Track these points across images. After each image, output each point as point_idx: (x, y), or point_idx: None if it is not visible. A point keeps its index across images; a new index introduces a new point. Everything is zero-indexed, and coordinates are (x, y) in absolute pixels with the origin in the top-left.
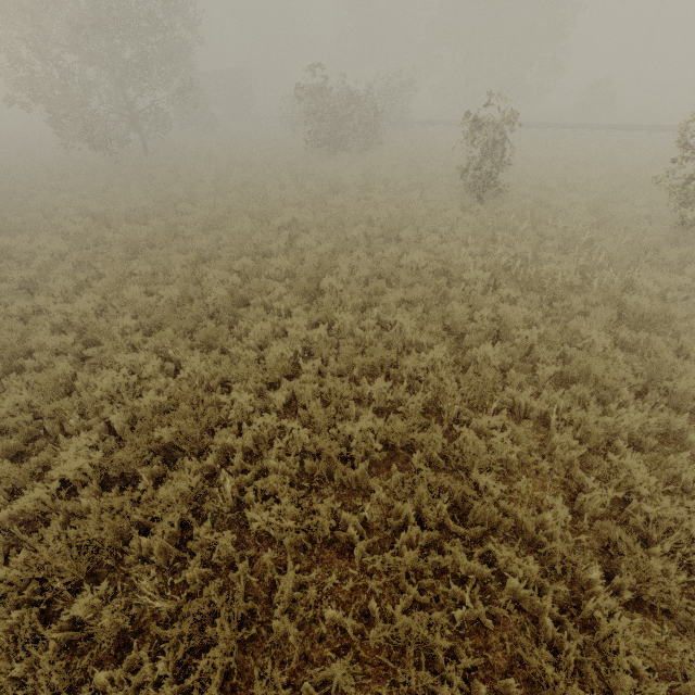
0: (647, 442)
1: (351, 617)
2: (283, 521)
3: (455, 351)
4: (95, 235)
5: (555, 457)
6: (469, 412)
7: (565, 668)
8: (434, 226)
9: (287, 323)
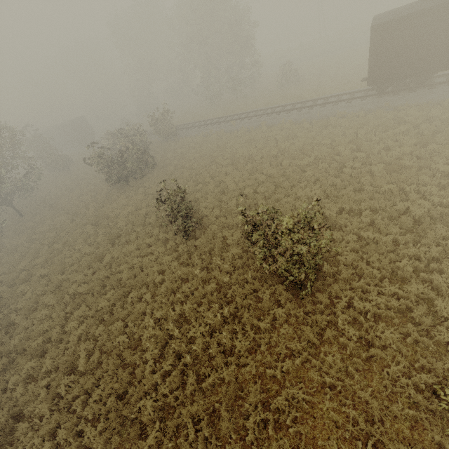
0: None
1: None
2: None
3: None
4: None
5: None
6: None
7: None
8: (153, 277)
9: (32, 442)
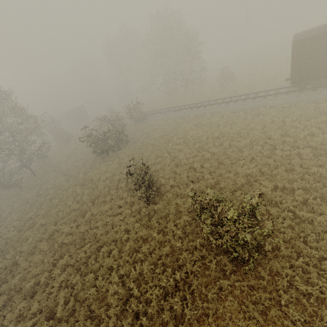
0: None
1: None
2: None
3: None
4: None
5: None
6: None
7: None
8: (120, 235)
9: None
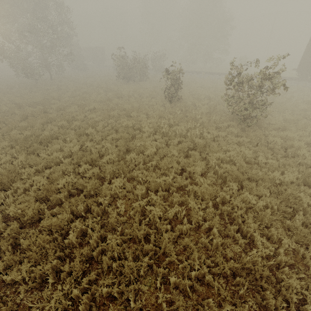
0: (173, 189)
1: (32, 243)
2: (17, 210)
3: (119, 156)
4: (12, 111)
5: (134, 193)
6: (115, 178)
7: (83, 254)
8: (147, 111)
9: (66, 145)
